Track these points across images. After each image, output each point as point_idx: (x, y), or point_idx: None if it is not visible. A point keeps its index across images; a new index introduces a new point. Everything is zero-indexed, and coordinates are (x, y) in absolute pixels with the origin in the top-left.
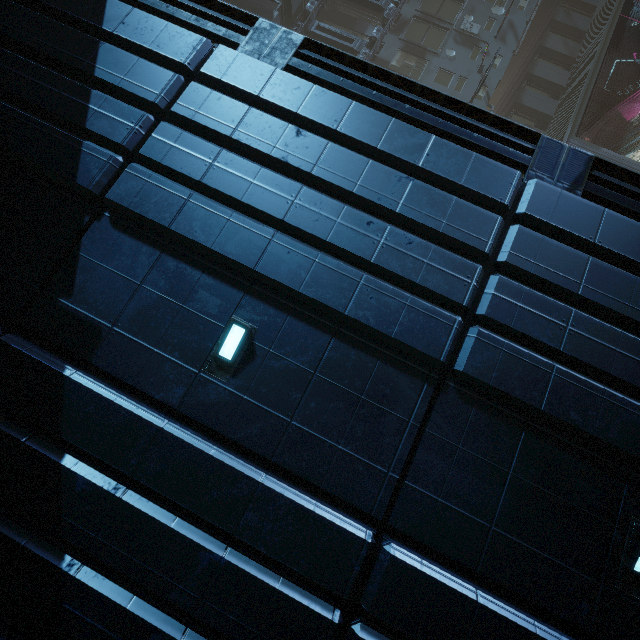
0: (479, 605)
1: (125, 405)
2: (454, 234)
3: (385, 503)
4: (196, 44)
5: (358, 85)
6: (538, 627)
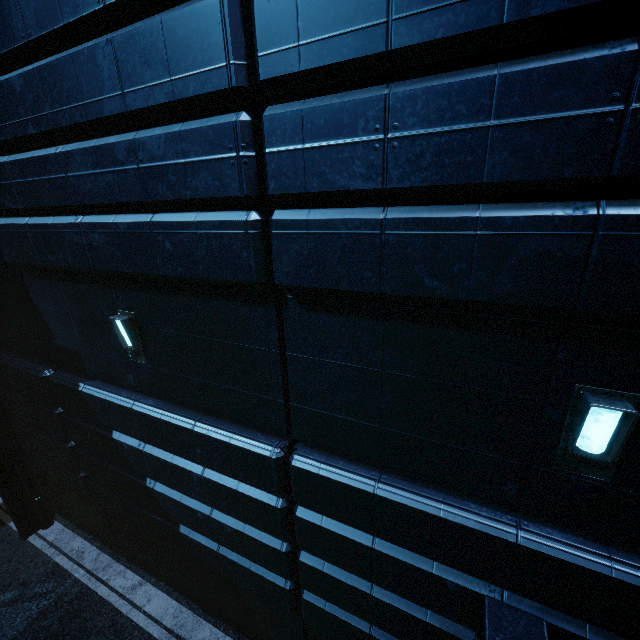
0: (376, 496)
1: (110, 399)
2: (188, 90)
3: (283, 423)
4: None
5: None
6: (444, 510)
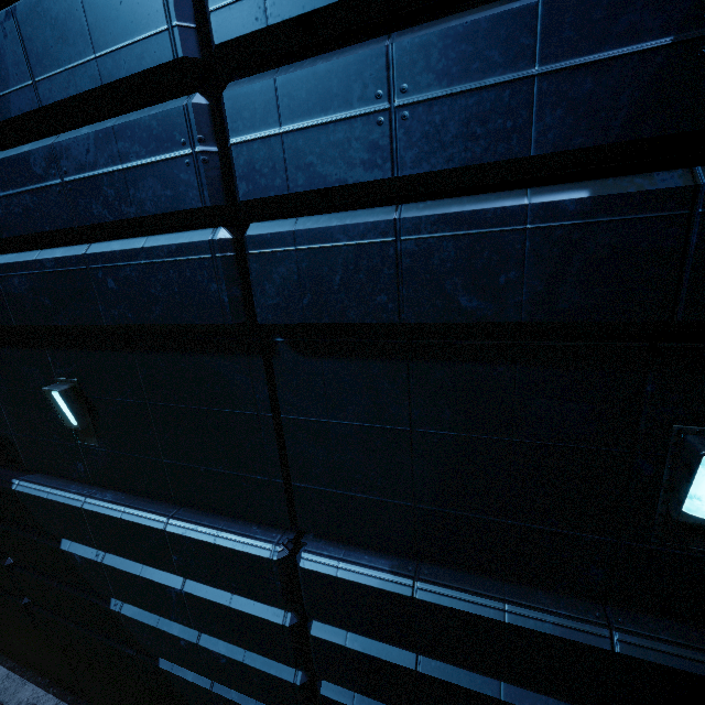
0: (417, 600)
1: (54, 498)
2: (120, 69)
3: (285, 511)
4: None
5: None
6: (509, 612)
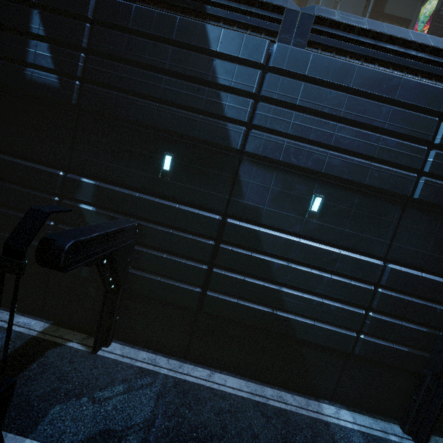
0: (423, 277)
1: (283, 236)
2: (414, 134)
3: (385, 252)
4: (264, 47)
5: (351, 45)
6: None
